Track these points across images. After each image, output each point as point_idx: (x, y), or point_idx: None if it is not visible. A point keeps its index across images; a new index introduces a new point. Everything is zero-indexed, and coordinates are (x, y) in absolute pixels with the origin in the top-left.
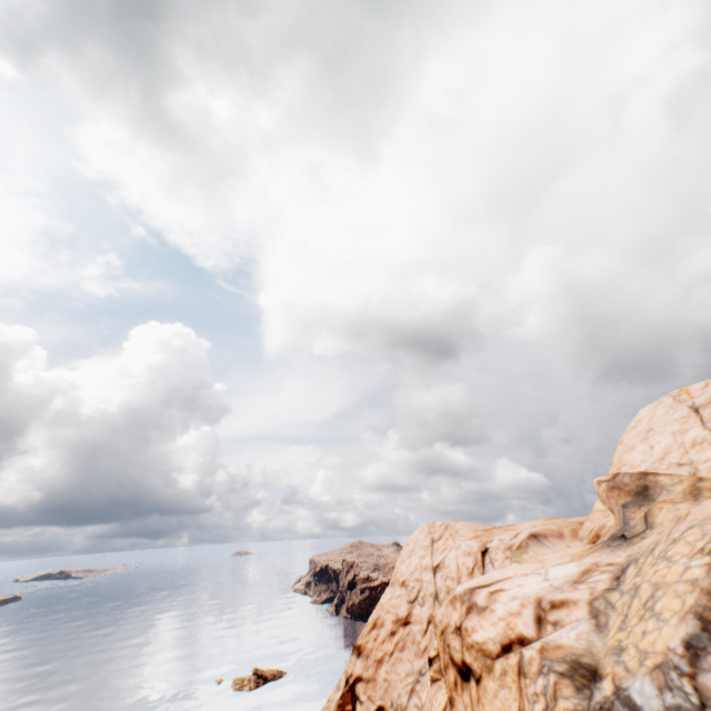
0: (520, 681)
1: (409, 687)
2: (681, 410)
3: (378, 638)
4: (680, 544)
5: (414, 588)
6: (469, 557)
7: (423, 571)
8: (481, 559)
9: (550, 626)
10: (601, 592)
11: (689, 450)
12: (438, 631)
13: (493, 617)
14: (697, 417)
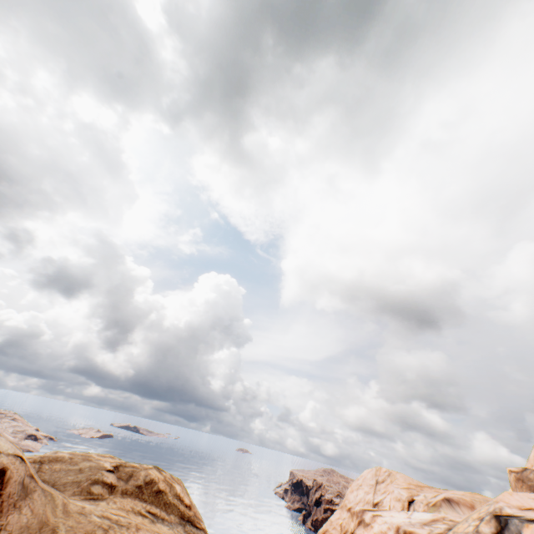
0: None
1: None
2: None
3: None
4: (476, 513)
5: None
6: (398, 502)
7: (365, 504)
8: (407, 507)
9: None
10: (435, 533)
11: None
12: (342, 533)
13: (371, 531)
14: None
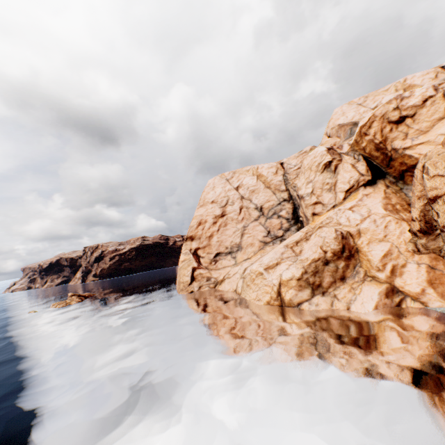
0: (444, 97)
1: (239, 234)
2: (354, 106)
3: (205, 228)
4: None
5: (224, 200)
6: (272, 168)
7: (228, 192)
8: (281, 166)
9: (440, 89)
10: None
11: (362, 114)
12: (378, 118)
13: (415, 97)
14: (361, 106)
